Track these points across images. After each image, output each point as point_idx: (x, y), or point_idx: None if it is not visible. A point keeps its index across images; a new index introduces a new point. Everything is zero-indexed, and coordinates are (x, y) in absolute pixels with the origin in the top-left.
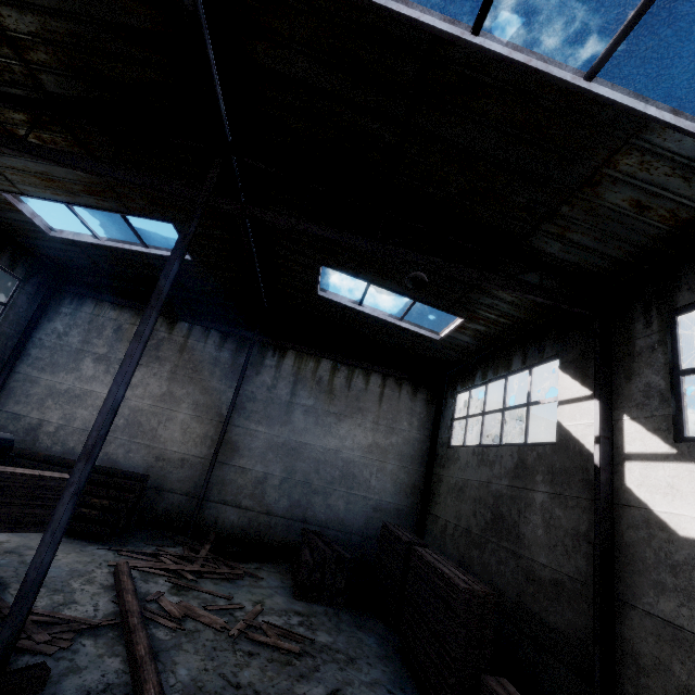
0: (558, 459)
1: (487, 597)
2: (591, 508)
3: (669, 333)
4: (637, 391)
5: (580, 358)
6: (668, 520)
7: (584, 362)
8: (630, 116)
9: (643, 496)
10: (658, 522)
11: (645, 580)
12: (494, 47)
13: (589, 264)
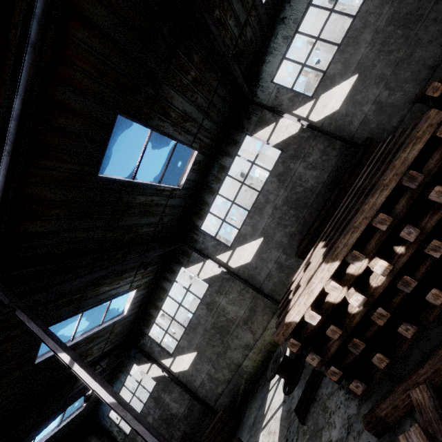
0: (161, 385)
1: (185, 434)
2: (176, 384)
3: (151, 339)
4: (158, 354)
5: (140, 358)
6: (184, 369)
7: (142, 358)
8: (112, 322)
9: (178, 370)
10: (184, 371)
11: (193, 383)
12: (78, 339)
13: (121, 340)
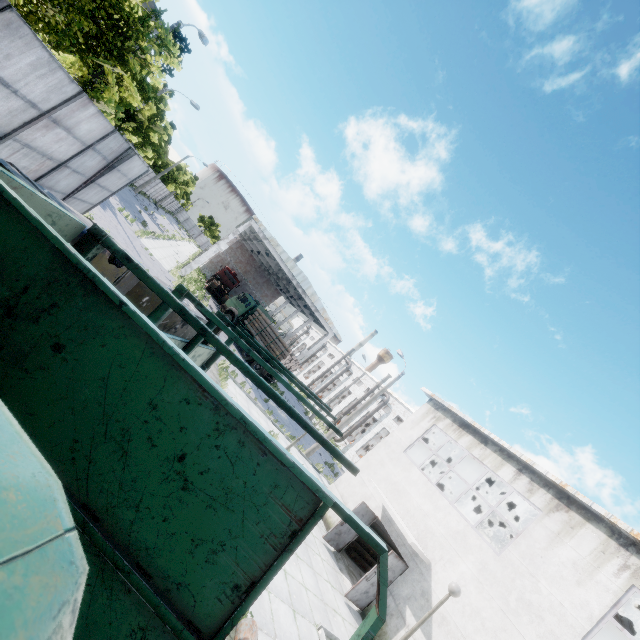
0: None
1: None
2: None
3: None
4: None
5: None
6: None
7: None
8: None
9: None
10: None
11: None
12: None
13: None
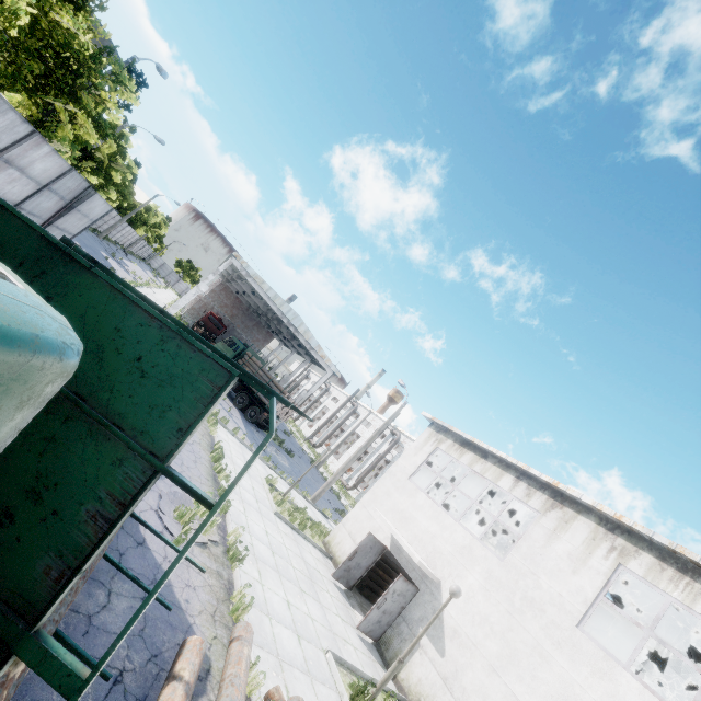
0: None
1: None
2: None
3: None
4: None
5: None
6: None
7: None
8: None
9: None
10: None
11: None
12: None
13: None
